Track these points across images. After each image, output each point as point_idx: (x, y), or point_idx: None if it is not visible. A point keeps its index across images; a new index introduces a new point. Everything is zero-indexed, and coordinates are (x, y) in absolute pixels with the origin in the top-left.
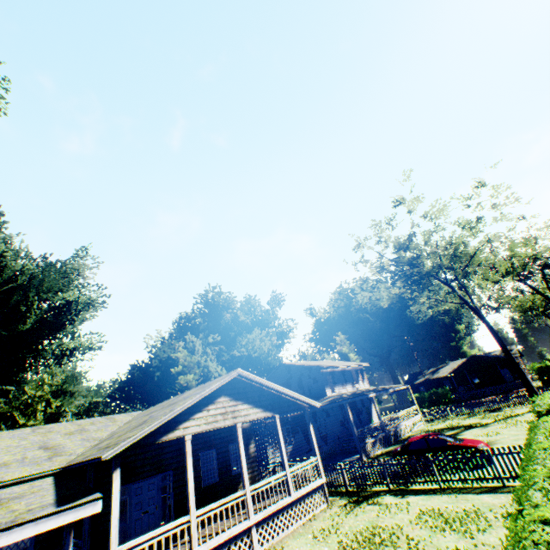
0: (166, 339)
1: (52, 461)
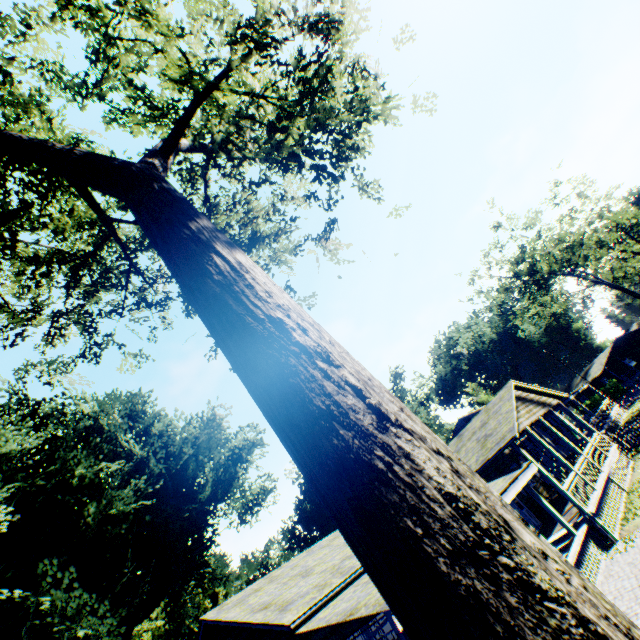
0: None
1: None
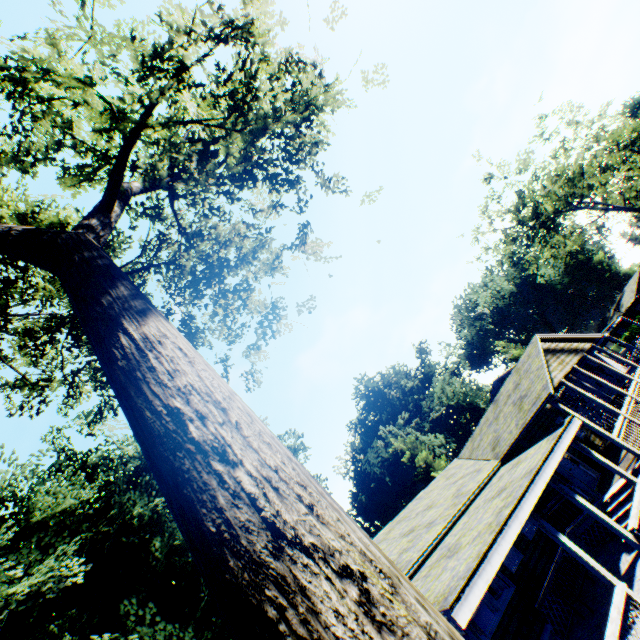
0: (354, 458)
1: (485, 467)
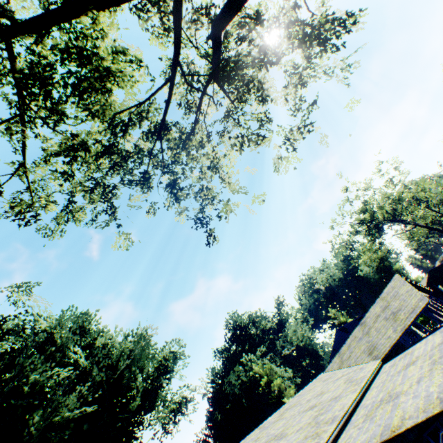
0: (215, 380)
1: (368, 365)
